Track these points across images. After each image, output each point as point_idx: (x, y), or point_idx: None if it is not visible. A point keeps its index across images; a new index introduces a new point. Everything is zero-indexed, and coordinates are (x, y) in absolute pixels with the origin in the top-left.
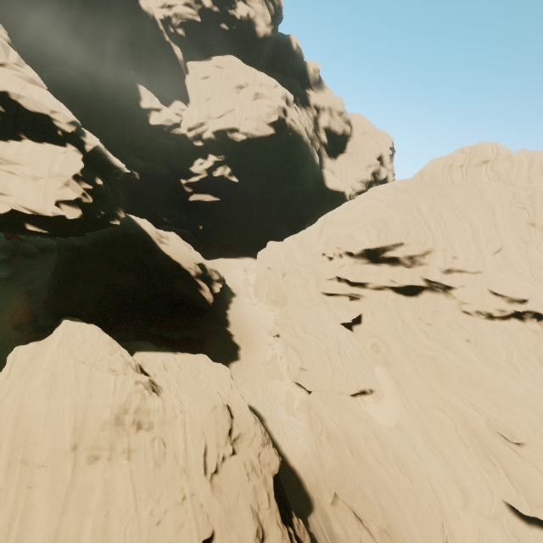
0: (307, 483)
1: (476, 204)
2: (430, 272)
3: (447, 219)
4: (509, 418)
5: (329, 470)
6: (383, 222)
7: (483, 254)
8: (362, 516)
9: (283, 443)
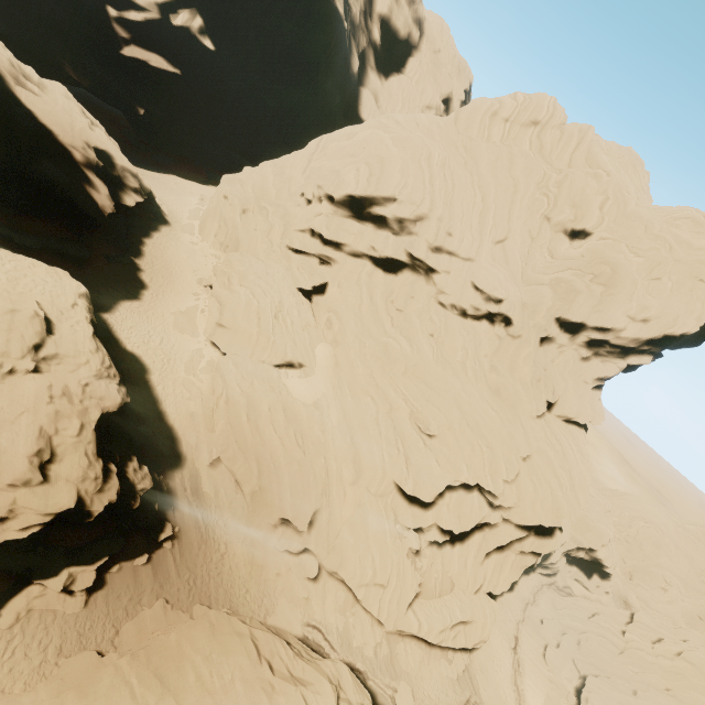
0: (184, 443)
1: (501, 176)
2: (416, 246)
3: (459, 182)
4: (432, 412)
5: (218, 434)
6: (380, 162)
7: (482, 240)
8: (240, 479)
9: (168, 400)
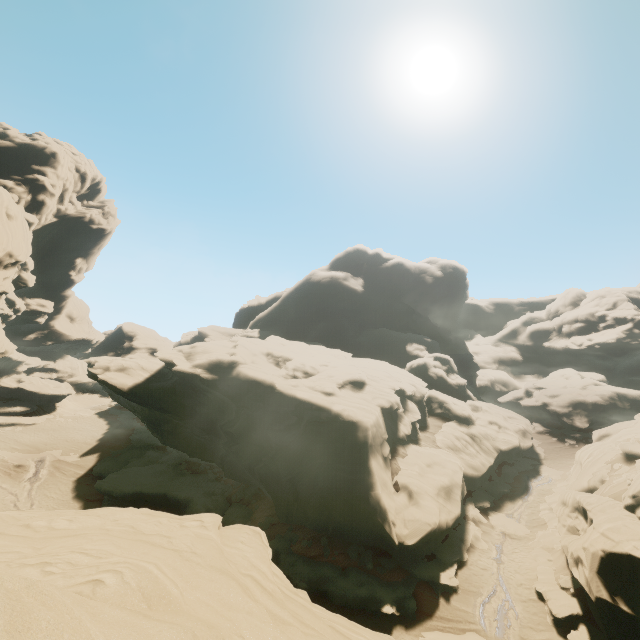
0: None
1: None
2: None
3: None
4: None
5: None
6: None
7: None
8: None
9: None
